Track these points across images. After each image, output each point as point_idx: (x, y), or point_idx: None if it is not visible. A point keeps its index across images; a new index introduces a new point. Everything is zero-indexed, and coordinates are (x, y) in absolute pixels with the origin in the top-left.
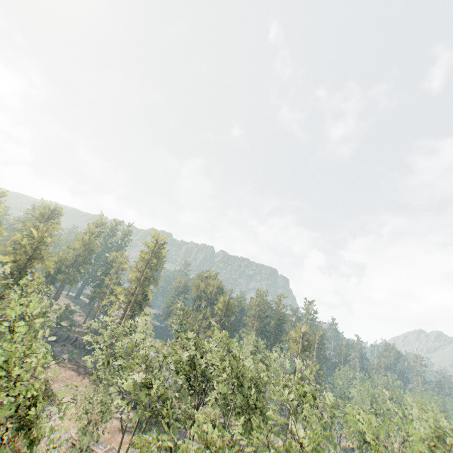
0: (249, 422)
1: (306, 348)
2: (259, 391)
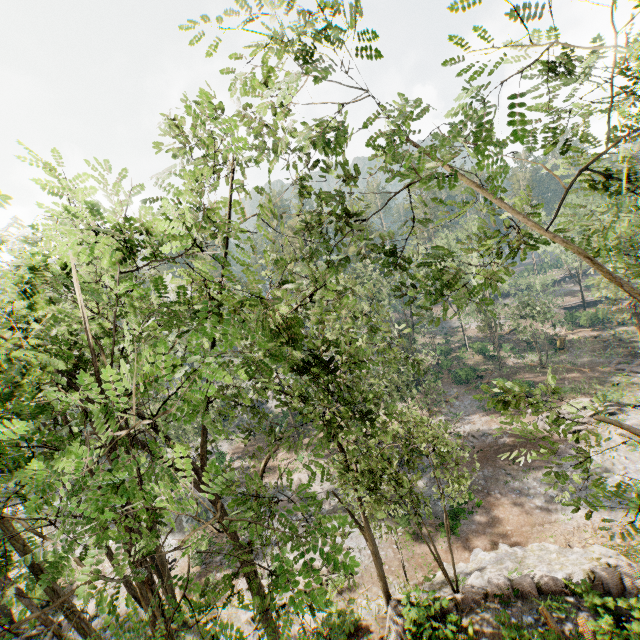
0: None
1: None
2: None
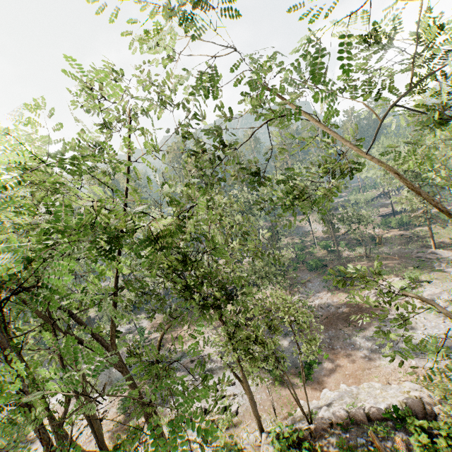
0: None
1: None
2: None
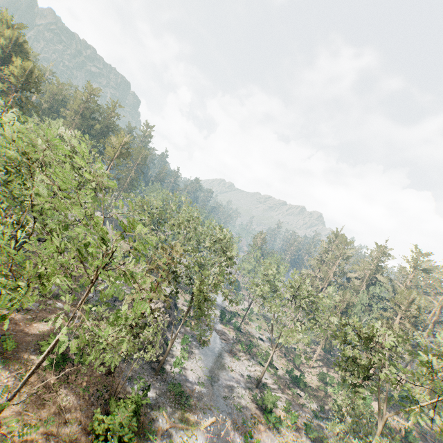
0: (10, 181)
1: (123, 156)
2: (42, 166)
